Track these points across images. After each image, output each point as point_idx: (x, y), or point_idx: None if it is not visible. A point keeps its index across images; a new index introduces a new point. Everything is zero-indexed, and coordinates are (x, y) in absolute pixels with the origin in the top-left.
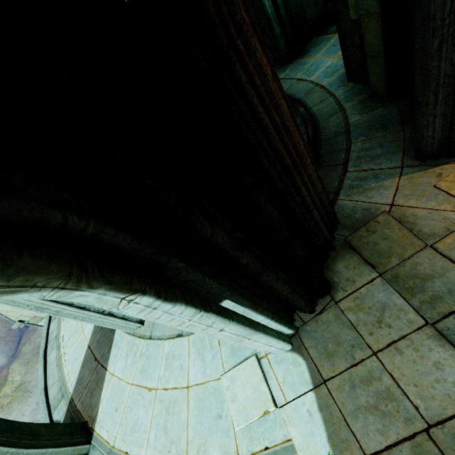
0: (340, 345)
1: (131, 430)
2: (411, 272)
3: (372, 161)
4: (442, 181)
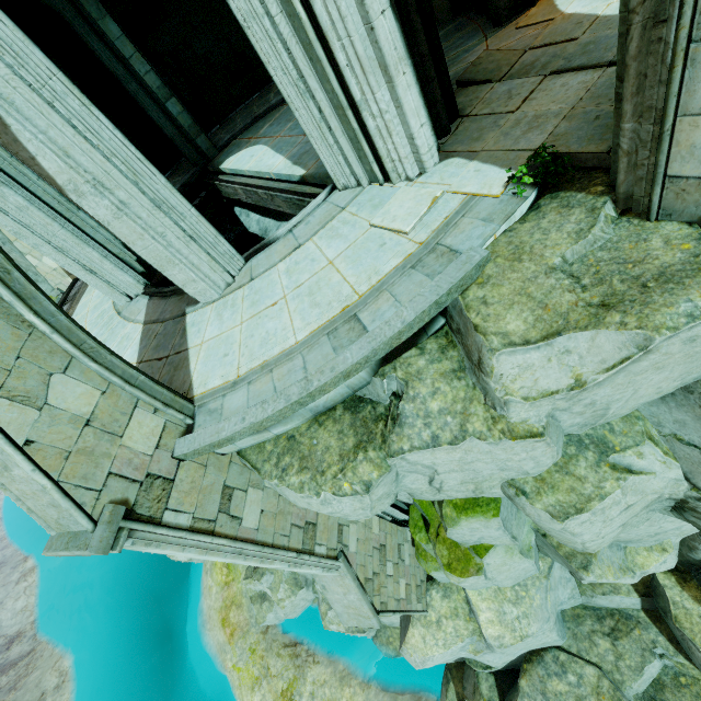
0: (483, 129)
1: (262, 345)
2: (521, 67)
3: (459, 47)
4: (520, 24)
